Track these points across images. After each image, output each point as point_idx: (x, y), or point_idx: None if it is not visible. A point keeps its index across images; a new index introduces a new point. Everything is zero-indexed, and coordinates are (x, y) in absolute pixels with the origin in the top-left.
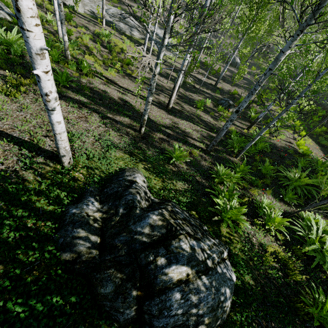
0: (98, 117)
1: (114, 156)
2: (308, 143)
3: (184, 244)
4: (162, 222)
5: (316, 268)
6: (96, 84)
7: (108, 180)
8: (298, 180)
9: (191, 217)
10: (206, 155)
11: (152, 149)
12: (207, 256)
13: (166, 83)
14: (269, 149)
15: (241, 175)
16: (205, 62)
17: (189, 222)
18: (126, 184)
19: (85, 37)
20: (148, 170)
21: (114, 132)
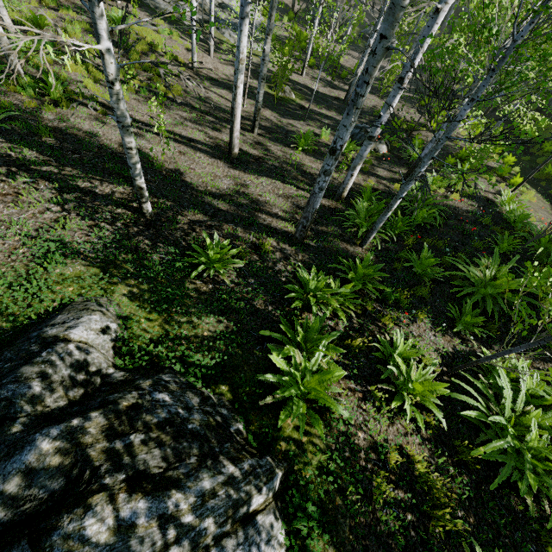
0: (47, 191)
1: (59, 274)
2: (528, 200)
3: (96, 522)
4: (61, 458)
5: (506, 487)
6: (75, 121)
7: (12, 338)
8: (490, 283)
9: (205, 405)
10: (291, 247)
11: (165, 248)
12: (177, 535)
13: (242, 105)
14: (442, 221)
15: (355, 287)
16: (329, 56)
17: (181, 426)
18: (30, 351)
19: (72, 27)
20: (137, 298)
21: (80, 221)
